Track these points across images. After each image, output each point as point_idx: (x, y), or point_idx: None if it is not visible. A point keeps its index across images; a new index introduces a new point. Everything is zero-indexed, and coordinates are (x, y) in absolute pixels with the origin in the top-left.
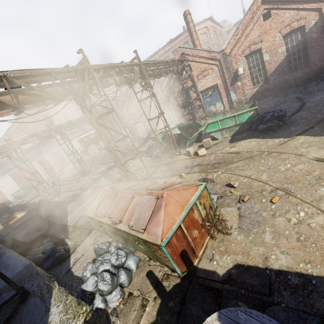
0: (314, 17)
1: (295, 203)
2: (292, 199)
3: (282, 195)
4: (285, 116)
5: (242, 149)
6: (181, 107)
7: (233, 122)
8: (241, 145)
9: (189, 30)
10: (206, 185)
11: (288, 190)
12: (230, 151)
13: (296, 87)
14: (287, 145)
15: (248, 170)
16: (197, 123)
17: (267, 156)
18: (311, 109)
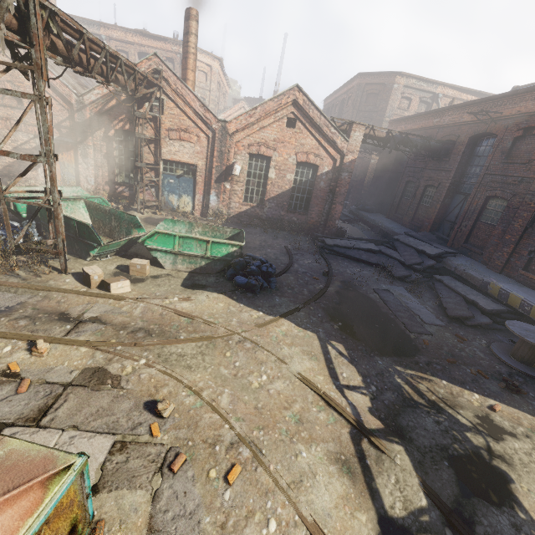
0: (329, 164)
1: (265, 488)
2: (262, 477)
3: (247, 460)
4: (273, 275)
5: (201, 310)
6: (115, 163)
7: (201, 250)
8: (201, 300)
9: (186, 45)
10: (86, 466)
11: (259, 448)
12: (178, 308)
13: (288, 233)
14: (268, 330)
15: (201, 370)
16: (134, 218)
17: (237, 346)
18: (299, 276)
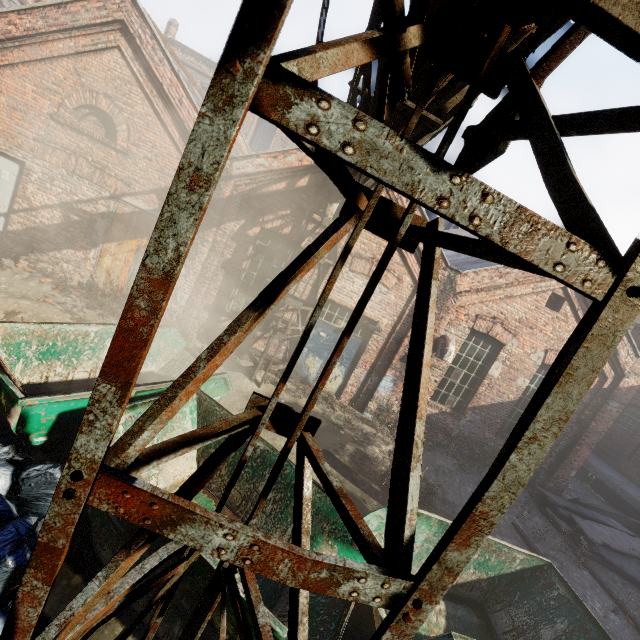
0: None
1: None
2: None
3: None
4: None
5: None
6: (238, 280)
7: None
8: None
9: None
10: None
11: None
12: None
13: None
14: None
15: None
16: None
17: None
18: None
